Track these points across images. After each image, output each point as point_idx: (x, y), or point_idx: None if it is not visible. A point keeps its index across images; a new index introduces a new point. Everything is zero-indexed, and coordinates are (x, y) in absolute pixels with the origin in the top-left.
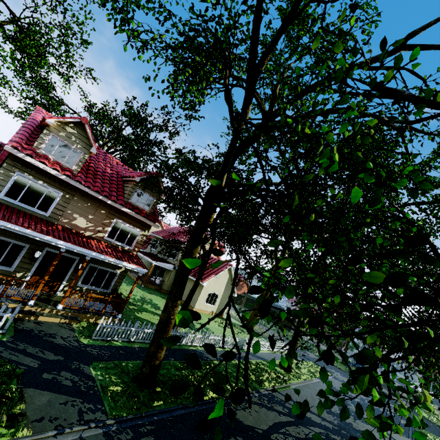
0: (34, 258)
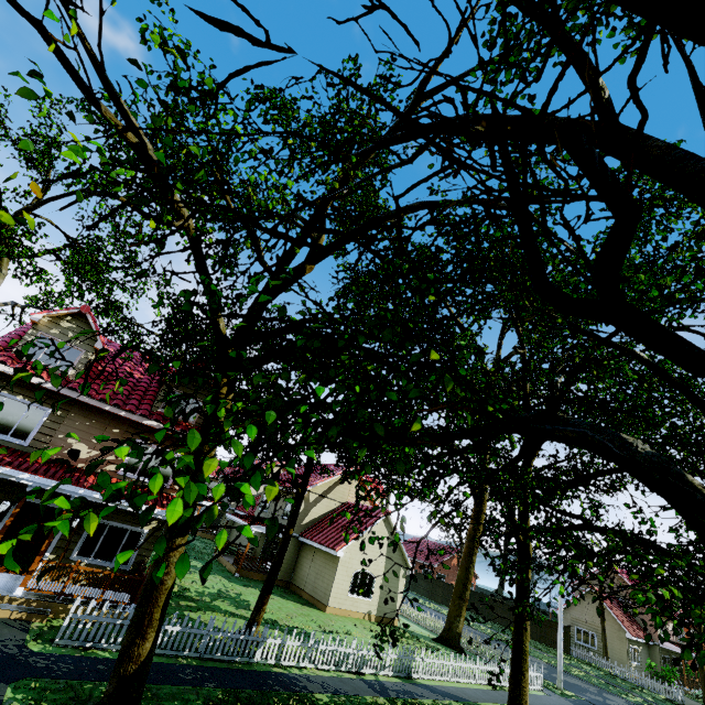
0: None
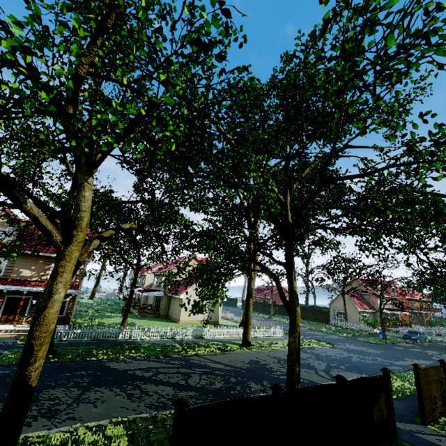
0: None
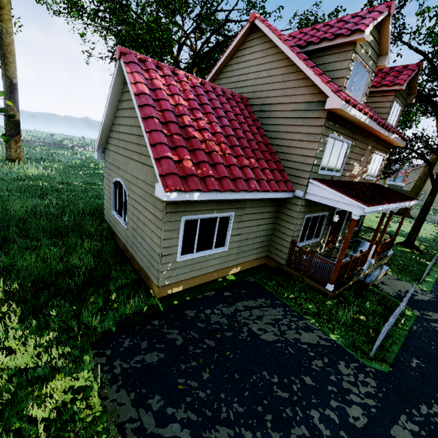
0: (331, 223)
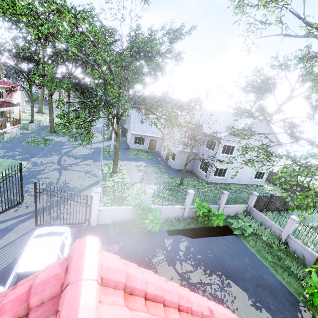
0: None
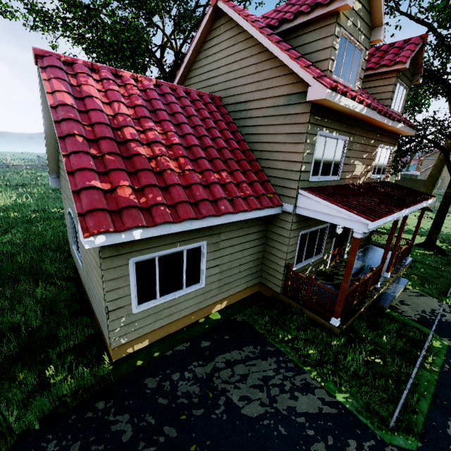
0: (334, 235)
